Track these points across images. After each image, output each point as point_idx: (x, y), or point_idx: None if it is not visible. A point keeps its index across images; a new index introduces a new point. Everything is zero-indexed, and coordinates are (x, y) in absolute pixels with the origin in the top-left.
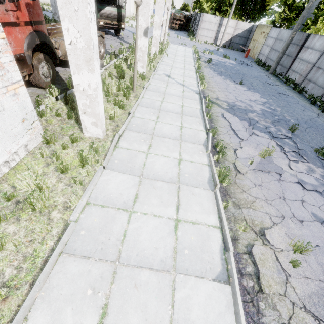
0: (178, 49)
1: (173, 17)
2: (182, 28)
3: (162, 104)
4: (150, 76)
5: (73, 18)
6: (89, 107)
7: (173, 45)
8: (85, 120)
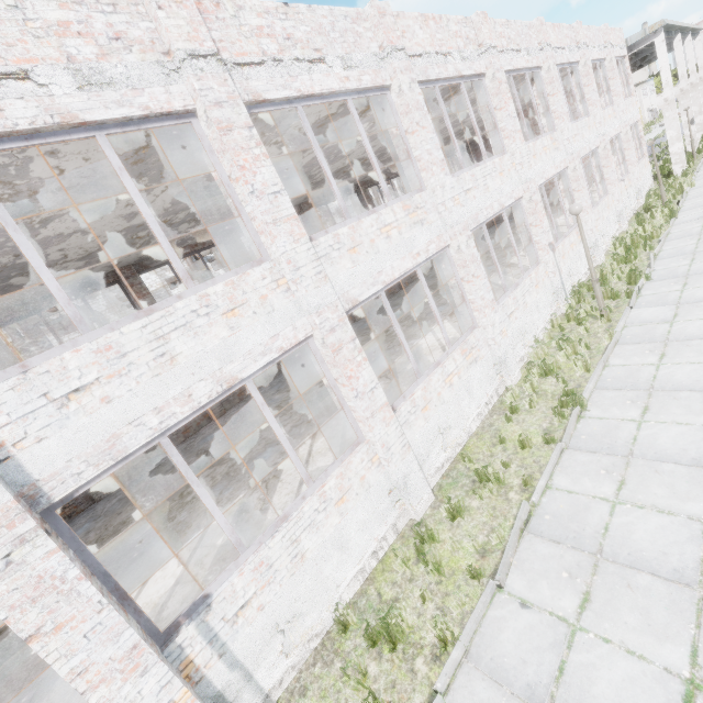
0: None
1: None
2: None
3: None
4: None
5: (671, 128)
6: (678, 159)
7: None
8: (675, 168)
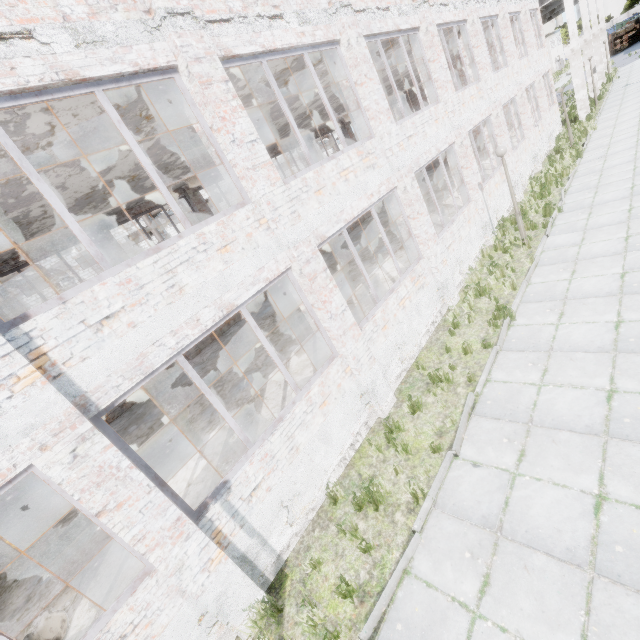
0: (633, 66)
1: (614, 39)
2: (637, 38)
3: (623, 96)
4: (605, 96)
5: (577, 77)
6: (582, 105)
7: (624, 67)
8: (580, 114)
